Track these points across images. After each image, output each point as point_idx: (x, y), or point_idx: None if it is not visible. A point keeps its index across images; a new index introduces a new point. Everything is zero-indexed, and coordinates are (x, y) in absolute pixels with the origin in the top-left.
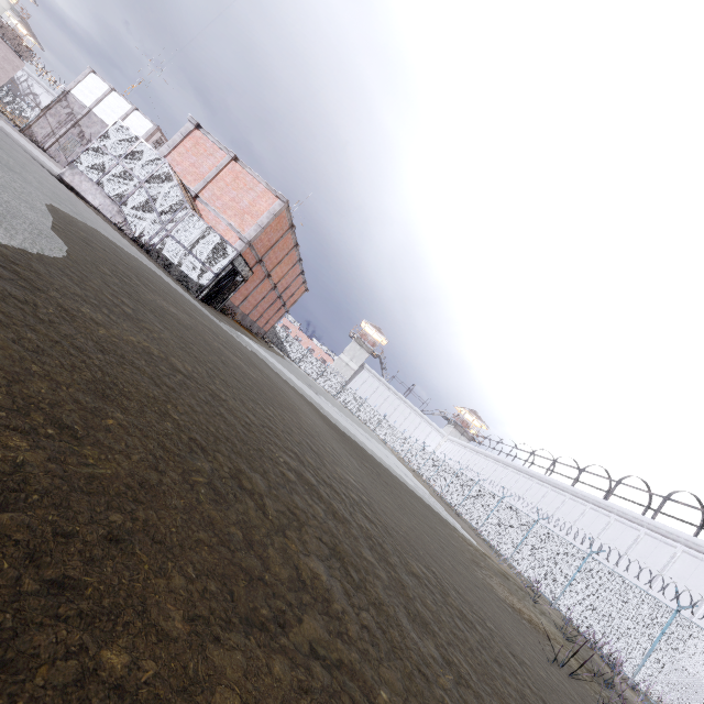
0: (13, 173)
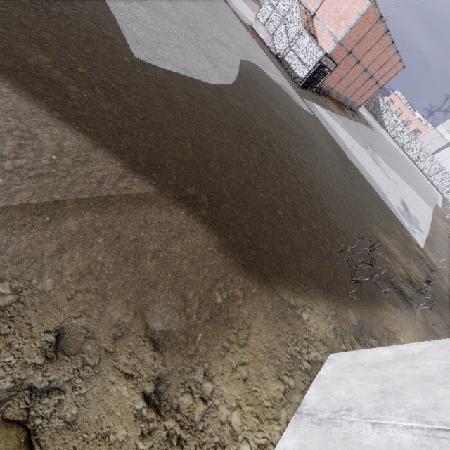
0: (227, 49)
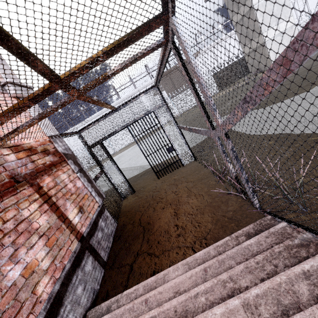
0: None
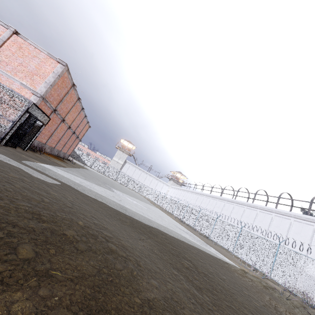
0: None
